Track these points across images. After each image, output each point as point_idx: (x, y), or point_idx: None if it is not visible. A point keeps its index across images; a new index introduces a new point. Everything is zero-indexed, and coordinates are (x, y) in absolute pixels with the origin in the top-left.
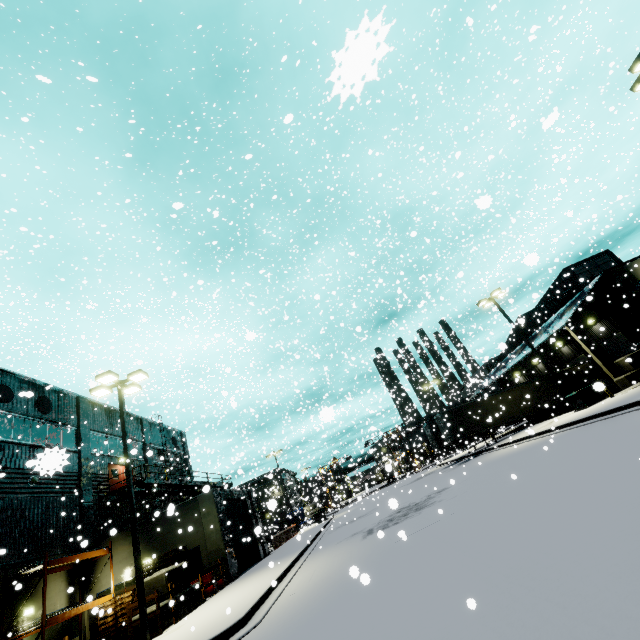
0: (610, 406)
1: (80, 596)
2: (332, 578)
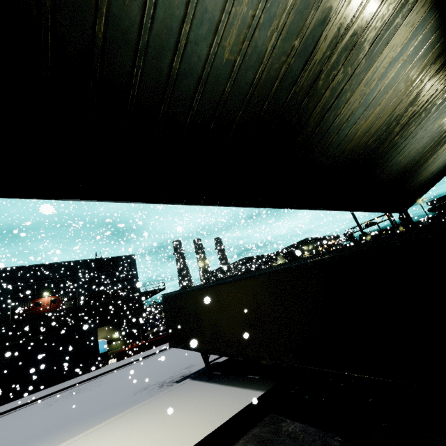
0: None
1: None
2: None
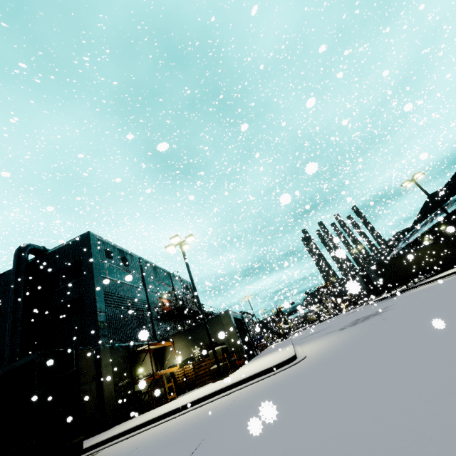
0: None
1: (160, 367)
2: (340, 339)
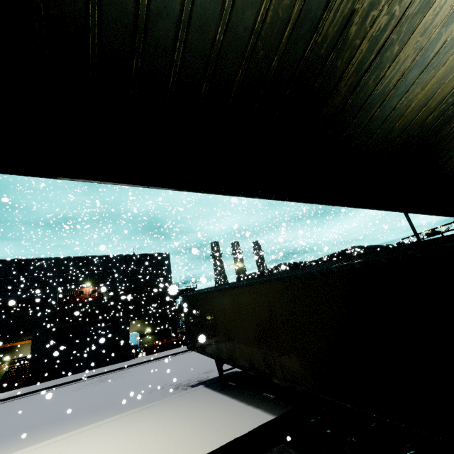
0: None
1: None
2: None
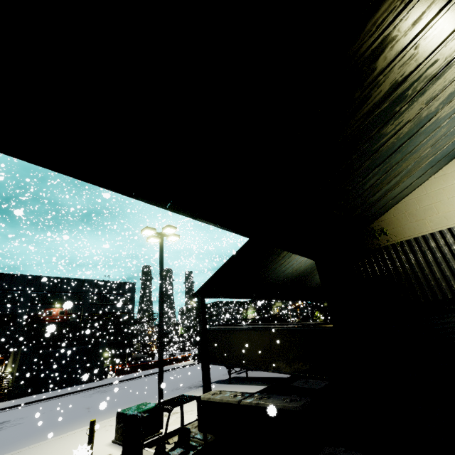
0: None
1: None
2: None
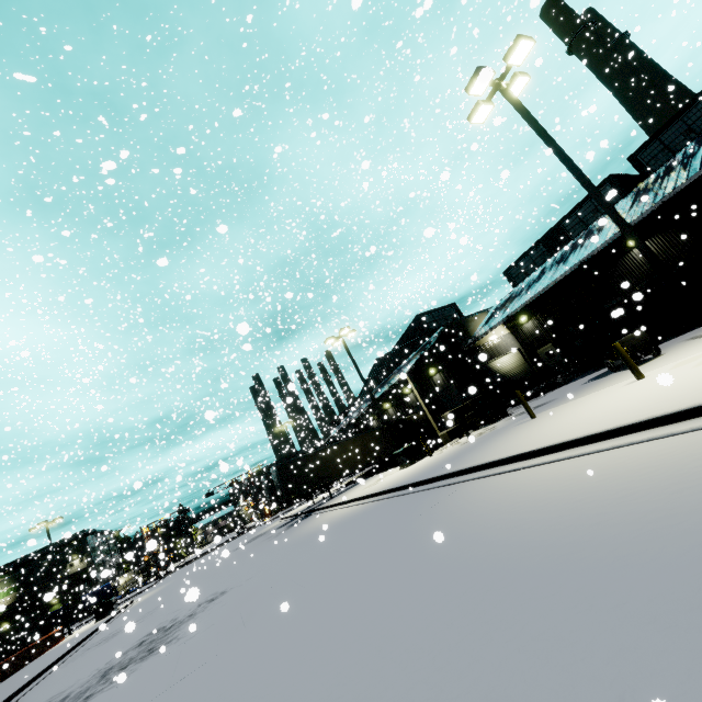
0: (419, 475)
1: None
2: None
